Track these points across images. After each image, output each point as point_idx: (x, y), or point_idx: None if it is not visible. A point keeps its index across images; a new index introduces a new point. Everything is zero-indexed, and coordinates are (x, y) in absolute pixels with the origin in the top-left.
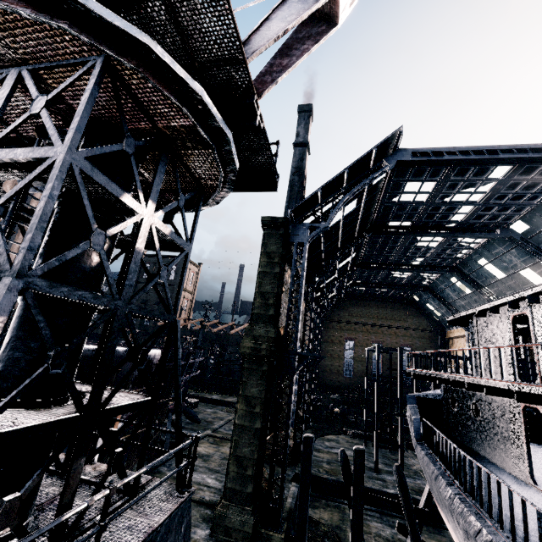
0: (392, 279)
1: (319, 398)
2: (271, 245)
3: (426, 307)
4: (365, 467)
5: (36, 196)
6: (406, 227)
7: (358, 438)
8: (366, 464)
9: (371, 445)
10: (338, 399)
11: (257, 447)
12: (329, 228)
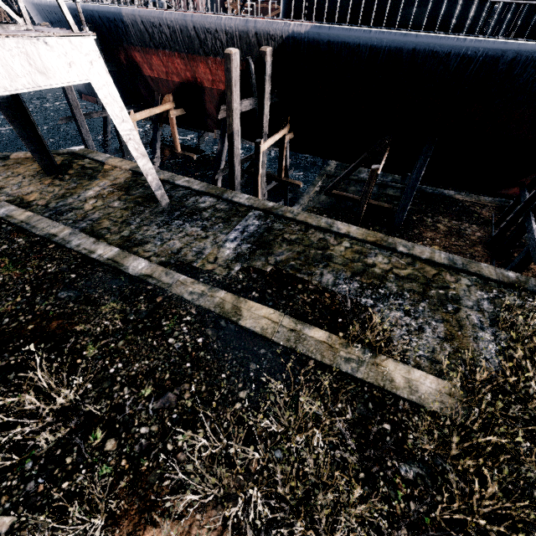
0: None
1: None
2: None
3: None
4: None
5: None
6: None
7: None
8: None
9: None
10: None
11: None
12: None
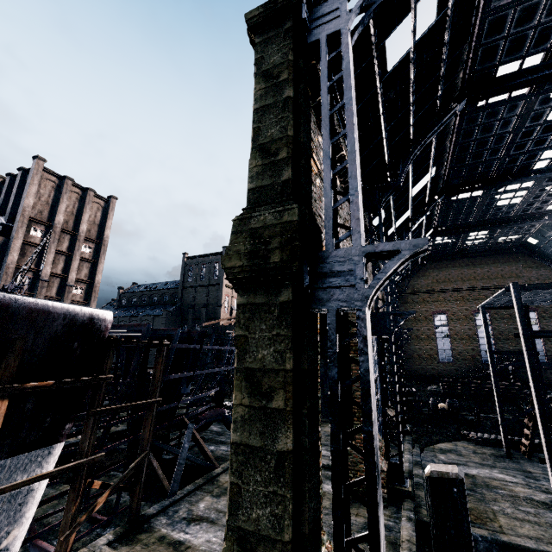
0: (495, 212)
1: (412, 391)
2: (270, 56)
3: (551, 251)
4: (533, 503)
5: (62, 207)
6: (534, 68)
7: (490, 445)
8: (530, 495)
9: (518, 455)
10: (439, 391)
11: (290, 506)
12: (391, 73)
